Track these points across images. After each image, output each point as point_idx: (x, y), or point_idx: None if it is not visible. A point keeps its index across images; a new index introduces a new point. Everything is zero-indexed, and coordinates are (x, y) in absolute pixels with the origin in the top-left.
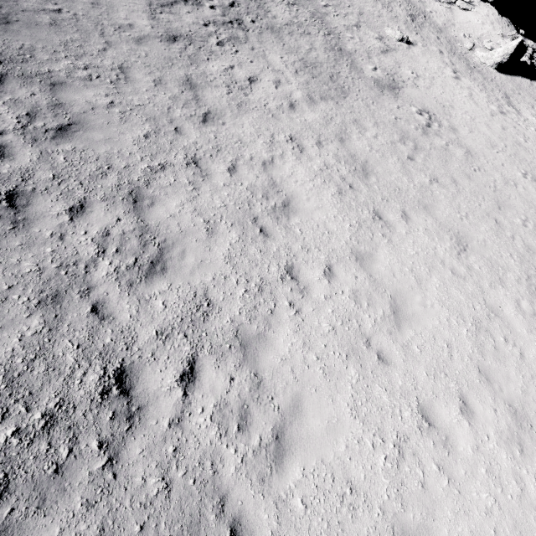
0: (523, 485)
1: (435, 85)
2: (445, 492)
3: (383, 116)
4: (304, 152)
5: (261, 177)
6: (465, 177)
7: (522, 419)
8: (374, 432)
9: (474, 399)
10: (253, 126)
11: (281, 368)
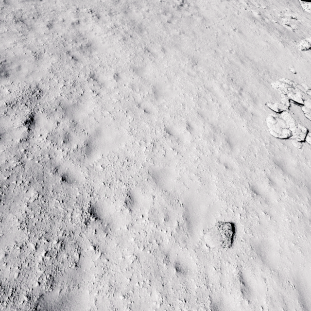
0: (213, 151)
1: None
2: (175, 157)
3: (153, 0)
4: (100, 18)
5: (71, 30)
6: (200, 31)
7: (216, 129)
8: (141, 139)
9: (194, 124)
10: (63, 3)
11: (89, 118)
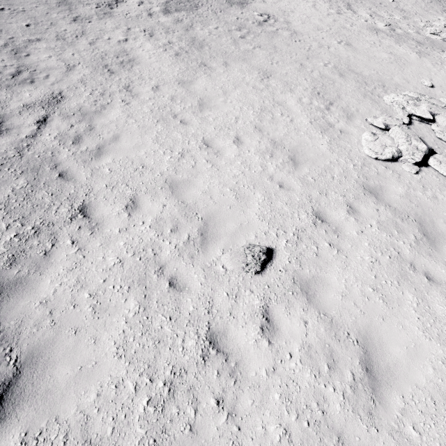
0: (266, 168)
1: (282, 1)
2: (208, 169)
3: (227, 18)
4: (153, 36)
5: (115, 47)
6: (285, 45)
7: (278, 145)
8: (167, 149)
9: (246, 138)
10: (114, 24)
11: (109, 124)
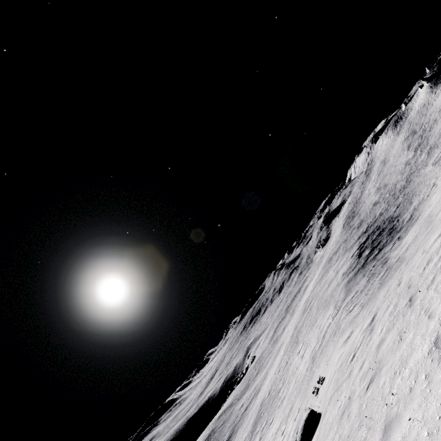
0: None
1: None
2: None
3: None
4: None
5: None
6: None
7: None
8: None
9: None
10: None
11: None
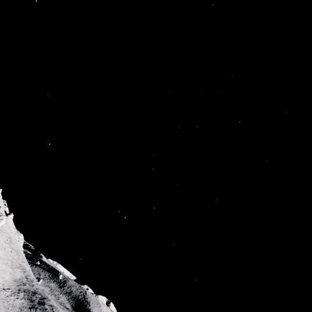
0: None
1: None
2: None
3: None
4: None
5: None
6: None
7: None
8: None
9: None
10: None
11: None
